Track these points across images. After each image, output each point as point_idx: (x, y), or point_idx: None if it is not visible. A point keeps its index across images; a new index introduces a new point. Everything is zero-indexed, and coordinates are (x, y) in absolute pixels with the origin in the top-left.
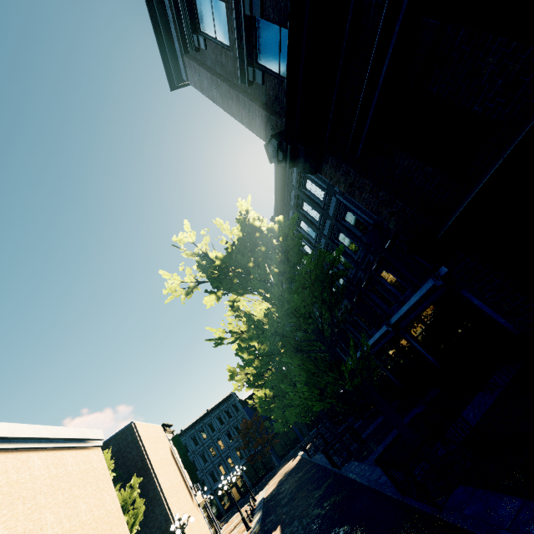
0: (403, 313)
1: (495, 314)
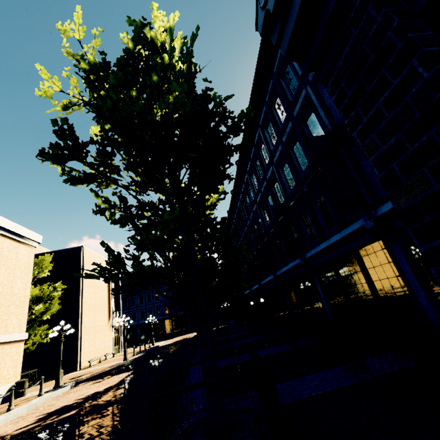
0: (319, 250)
1: (420, 291)
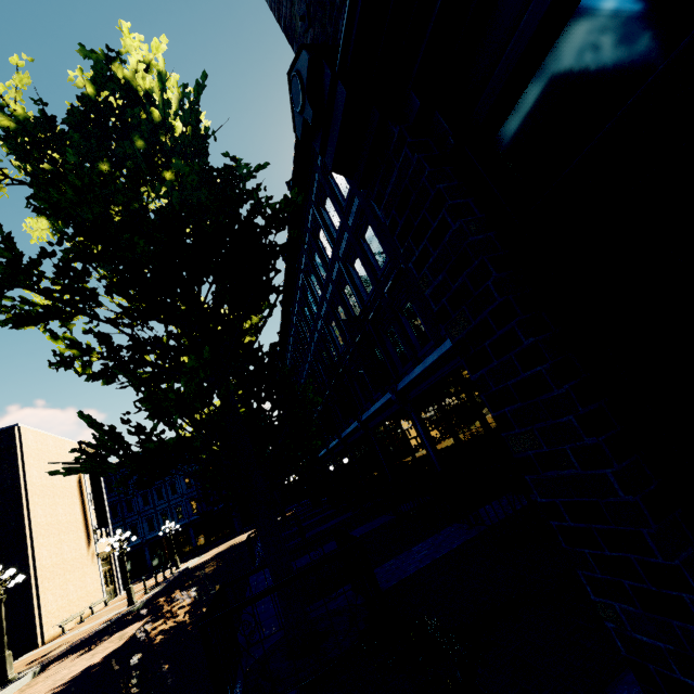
0: (414, 377)
1: None
